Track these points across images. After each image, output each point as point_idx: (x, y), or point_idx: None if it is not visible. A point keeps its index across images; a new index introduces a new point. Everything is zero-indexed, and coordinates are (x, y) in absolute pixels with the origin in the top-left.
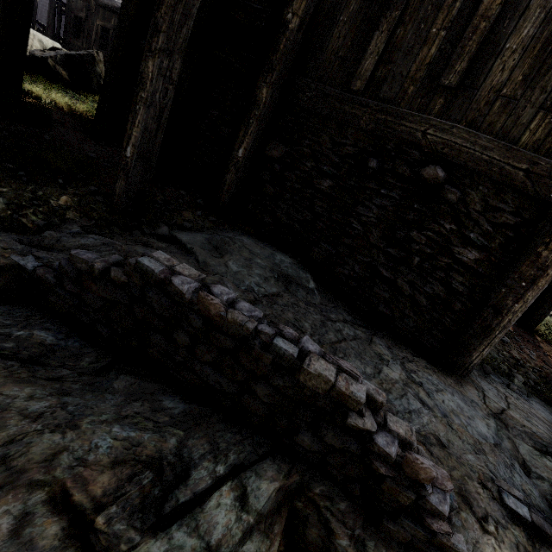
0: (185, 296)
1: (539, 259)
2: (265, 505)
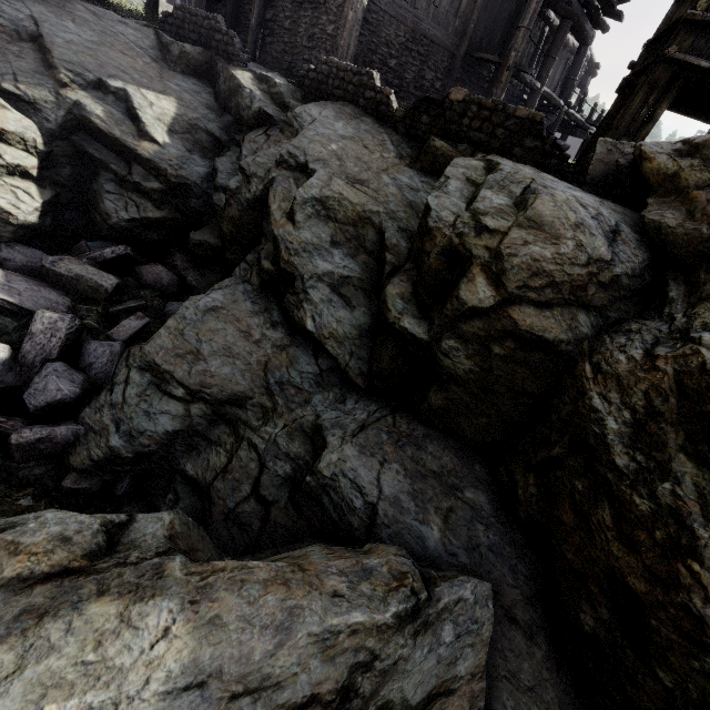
0: (184, 6)
1: (344, 14)
2: (198, 50)
